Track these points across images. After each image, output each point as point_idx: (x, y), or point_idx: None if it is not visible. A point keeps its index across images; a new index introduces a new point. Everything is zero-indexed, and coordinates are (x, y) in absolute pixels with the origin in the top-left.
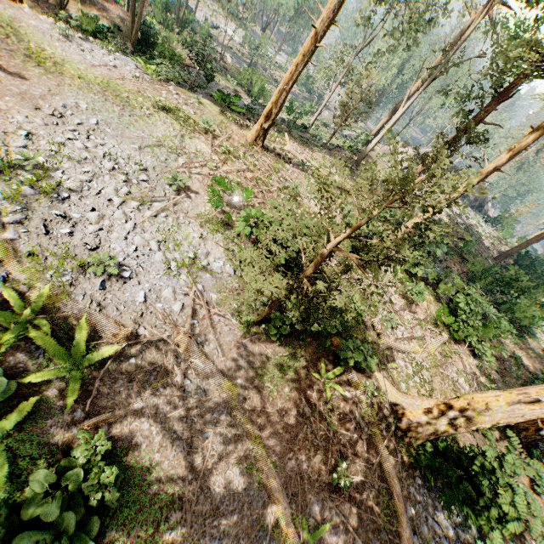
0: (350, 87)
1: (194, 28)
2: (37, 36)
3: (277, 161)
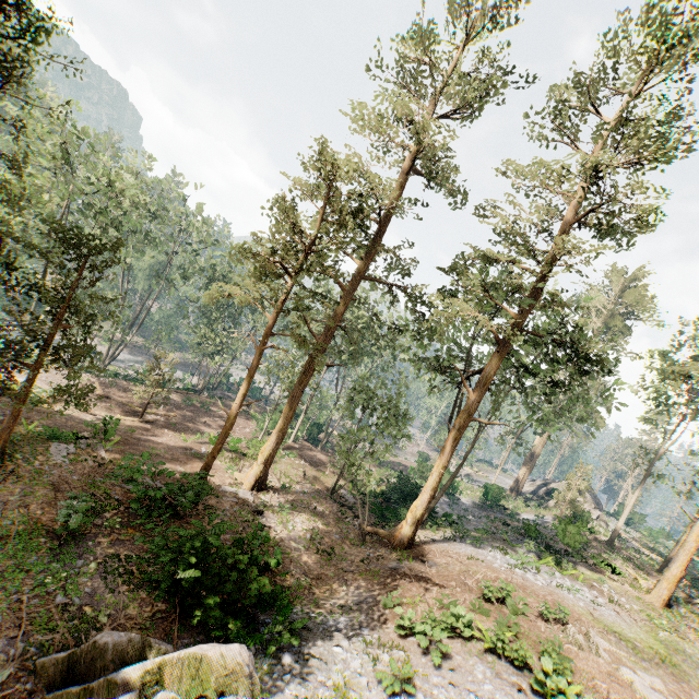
0: (567, 478)
1: (269, 405)
2: (608, 621)
3: (682, 615)
